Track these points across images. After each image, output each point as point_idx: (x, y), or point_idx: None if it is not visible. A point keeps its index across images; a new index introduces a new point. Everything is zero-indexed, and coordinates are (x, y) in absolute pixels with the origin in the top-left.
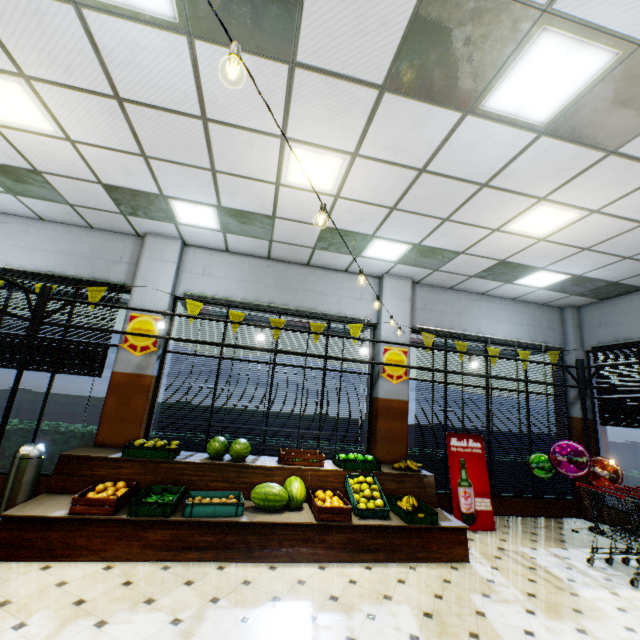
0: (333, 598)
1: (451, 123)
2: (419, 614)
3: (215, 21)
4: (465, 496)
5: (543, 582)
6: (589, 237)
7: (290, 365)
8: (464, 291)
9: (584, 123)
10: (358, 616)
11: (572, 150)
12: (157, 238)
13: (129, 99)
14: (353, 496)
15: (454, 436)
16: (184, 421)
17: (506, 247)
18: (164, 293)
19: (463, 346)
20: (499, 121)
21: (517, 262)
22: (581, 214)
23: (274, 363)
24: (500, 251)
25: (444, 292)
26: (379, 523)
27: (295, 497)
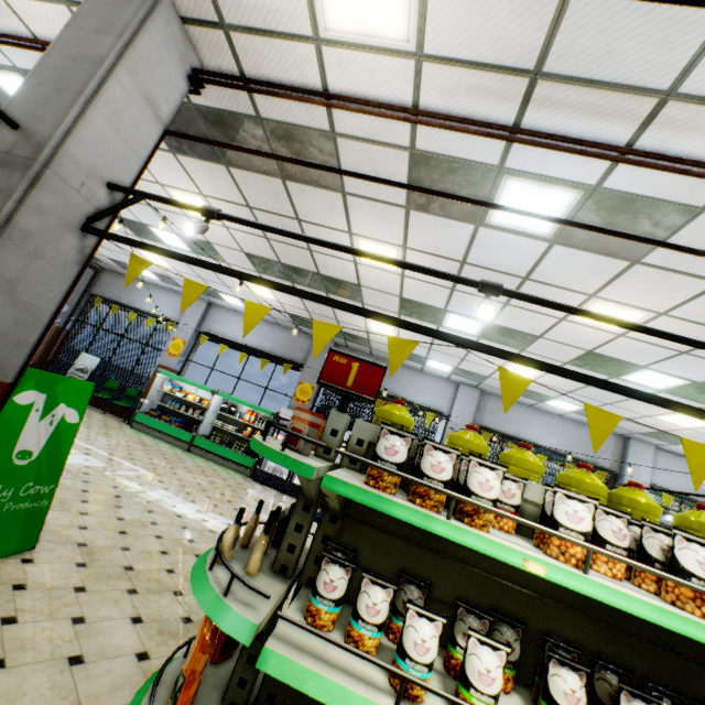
0: None
1: None
2: None
3: None
4: None
5: None
6: None
7: None
8: None
9: None
10: None
11: None
12: (637, 442)
13: None
14: None
15: None
16: None
17: None
18: (645, 484)
19: None
20: None
21: None
22: None
23: None
24: None
25: None
26: None
27: None
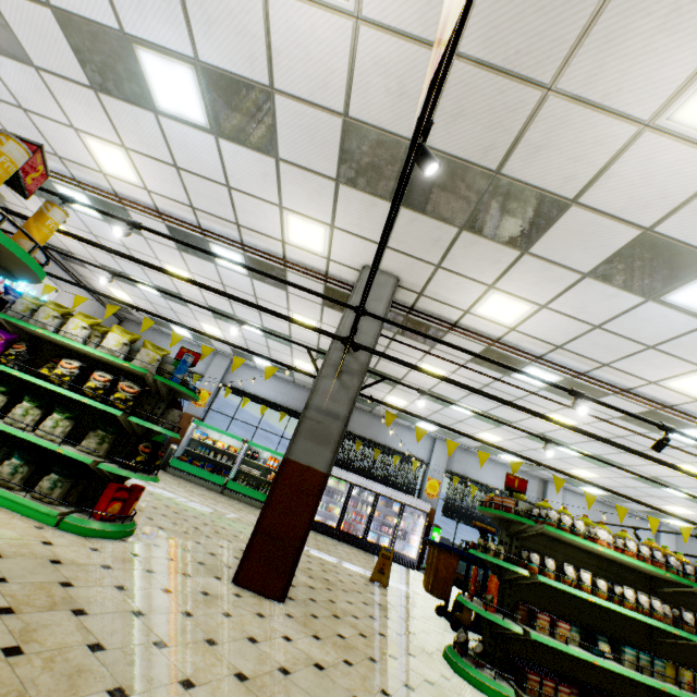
0: None
1: None
2: None
3: (693, 500)
4: None
5: None
6: None
7: None
8: None
9: None
10: None
11: None
12: (552, 484)
13: (633, 488)
14: None
15: None
16: None
17: None
18: None
19: None
20: None
21: None
22: None
23: None
24: None
25: (691, 539)
26: None
27: None
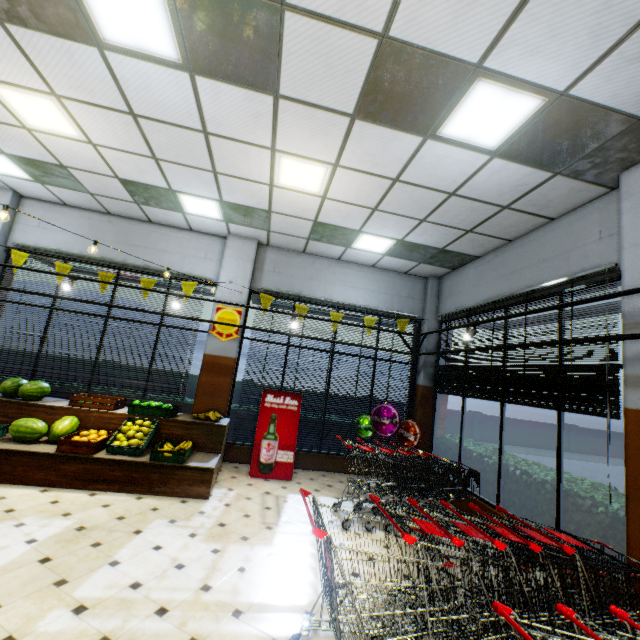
0: (9, 511)
1: (100, 59)
2: (73, 527)
3: None
4: (268, 448)
5: (256, 518)
6: (363, 195)
7: (124, 319)
8: (320, 256)
9: (216, 60)
10: (7, 523)
11: (239, 92)
12: None
13: None
14: (115, 435)
15: (271, 393)
16: (2, 364)
17: (302, 205)
18: None
19: (304, 309)
20: (139, 57)
21: (331, 223)
22: (327, 168)
23: (107, 316)
24: (302, 210)
25: (298, 256)
26: (120, 458)
27: (54, 432)
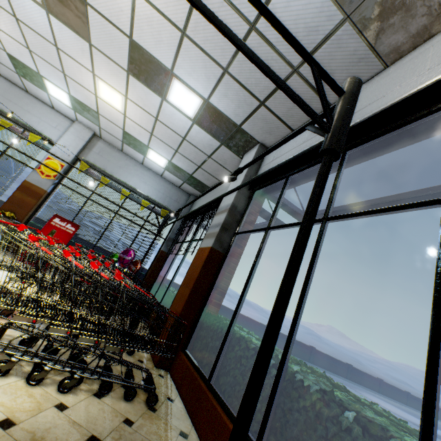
0: None
1: None
2: None
3: None
4: None
5: None
6: (144, 122)
7: None
8: (132, 158)
9: (59, 11)
10: None
11: (72, 33)
12: None
13: None
14: None
15: (60, 218)
16: None
17: (115, 116)
18: None
19: (106, 181)
20: None
21: (132, 135)
22: (123, 97)
23: None
24: (116, 119)
25: (118, 152)
26: None
27: None
